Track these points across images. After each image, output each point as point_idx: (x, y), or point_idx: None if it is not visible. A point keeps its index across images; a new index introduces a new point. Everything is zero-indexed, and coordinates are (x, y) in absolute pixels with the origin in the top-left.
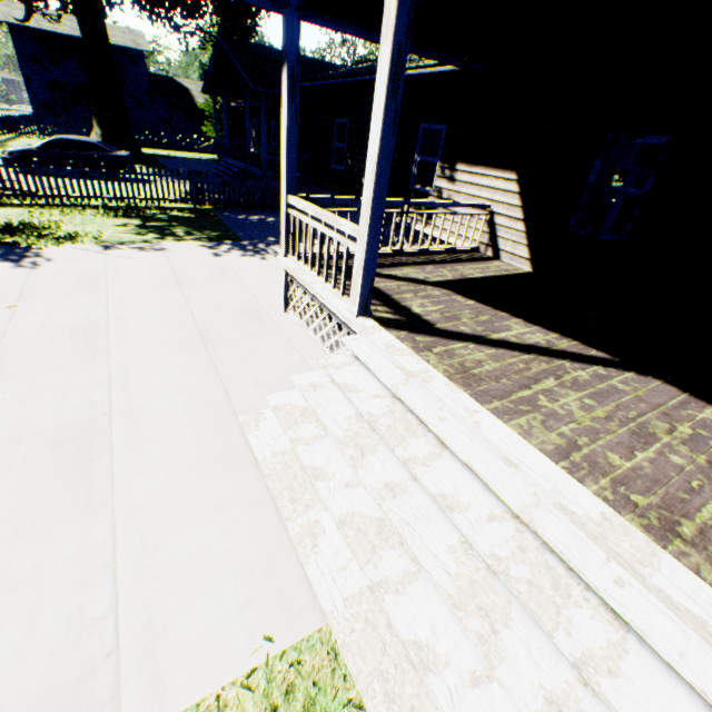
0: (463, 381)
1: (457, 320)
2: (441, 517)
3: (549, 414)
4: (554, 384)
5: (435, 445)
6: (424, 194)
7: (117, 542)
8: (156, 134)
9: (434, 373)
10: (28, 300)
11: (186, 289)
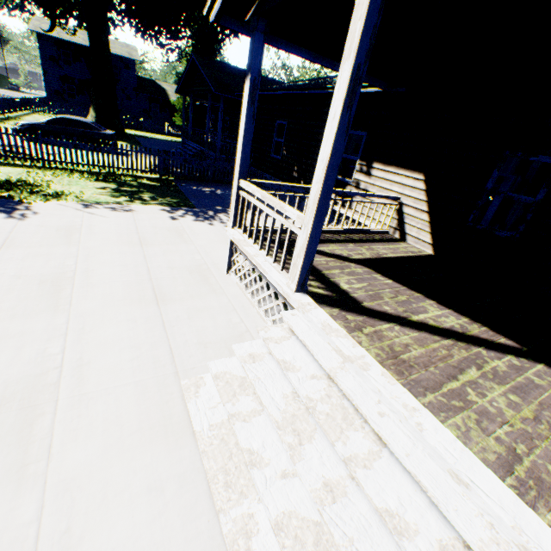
0: (395, 367)
1: (380, 299)
2: (383, 533)
3: (481, 412)
4: (477, 375)
5: (373, 440)
6: (344, 183)
7: (41, 529)
8: (137, 119)
9: (369, 359)
10: (9, 248)
11: (145, 247)
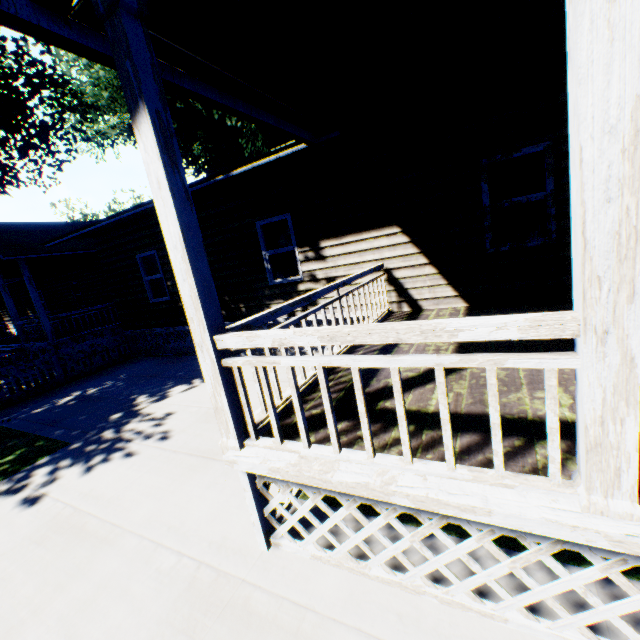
0: None
1: None
2: None
3: None
4: None
5: None
6: (291, 283)
7: None
8: None
9: None
10: None
11: None
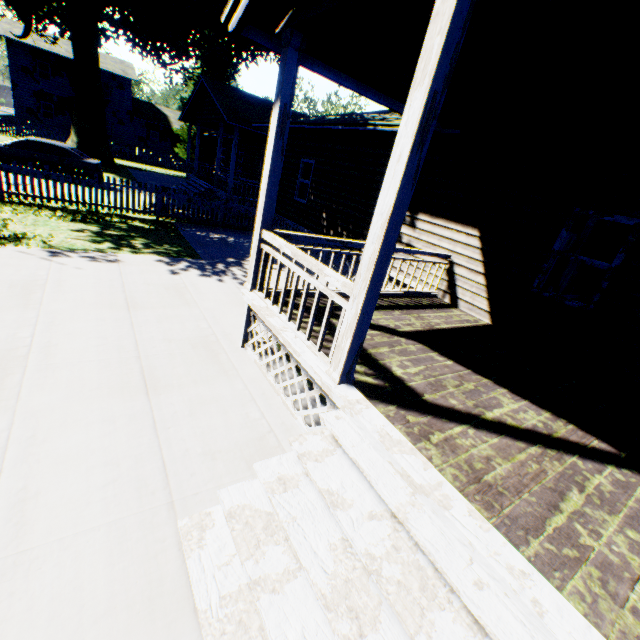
0: (481, 496)
1: (444, 389)
2: None
3: (602, 564)
4: (582, 500)
5: (468, 626)
6: None
7: None
8: (131, 148)
9: (448, 488)
10: None
11: (134, 311)
